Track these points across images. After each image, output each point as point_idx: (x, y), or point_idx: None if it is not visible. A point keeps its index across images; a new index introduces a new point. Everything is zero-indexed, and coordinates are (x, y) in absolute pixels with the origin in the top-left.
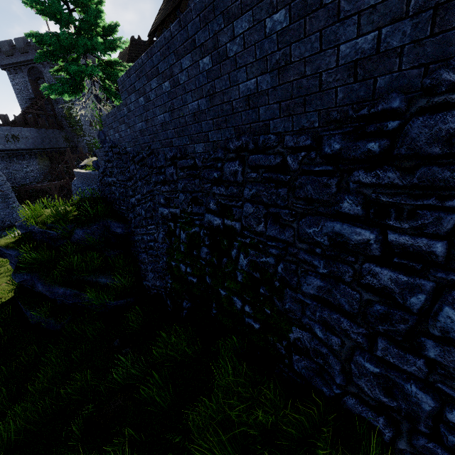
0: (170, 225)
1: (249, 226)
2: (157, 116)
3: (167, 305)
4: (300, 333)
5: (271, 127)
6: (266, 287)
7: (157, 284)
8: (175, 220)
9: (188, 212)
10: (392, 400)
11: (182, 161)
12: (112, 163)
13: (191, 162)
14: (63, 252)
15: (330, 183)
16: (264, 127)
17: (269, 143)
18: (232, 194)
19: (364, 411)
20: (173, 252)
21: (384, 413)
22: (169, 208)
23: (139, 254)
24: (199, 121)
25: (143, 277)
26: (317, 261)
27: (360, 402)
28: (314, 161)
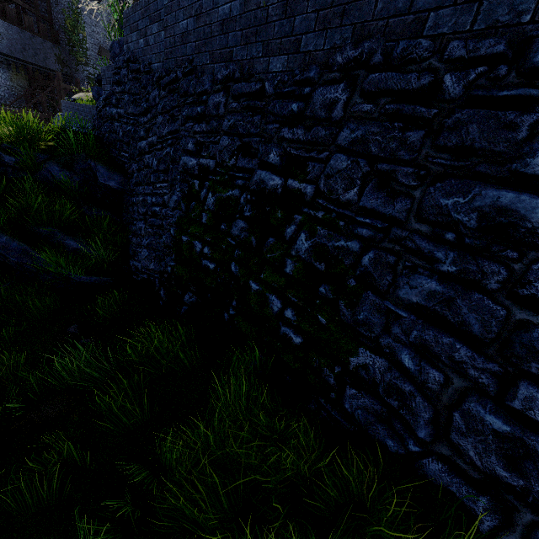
0: (193, 183)
1: (330, 191)
2: (219, 6)
3: (158, 296)
4: (370, 359)
5: (429, 24)
6: (331, 286)
7: (150, 267)
8: (202, 177)
9: (229, 166)
10: (516, 476)
11: (241, 84)
12: (124, 86)
13: (256, 86)
14: (19, 189)
15: (521, 121)
16: (415, 24)
17: (416, 52)
18: (314, 139)
19: (454, 483)
20: (187, 224)
21: (490, 492)
22: (198, 158)
23: (134, 222)
24: (292, 14)
25: (132, 255)
26: (442, 253)
27: (451, 470)
28: (500, 83)
